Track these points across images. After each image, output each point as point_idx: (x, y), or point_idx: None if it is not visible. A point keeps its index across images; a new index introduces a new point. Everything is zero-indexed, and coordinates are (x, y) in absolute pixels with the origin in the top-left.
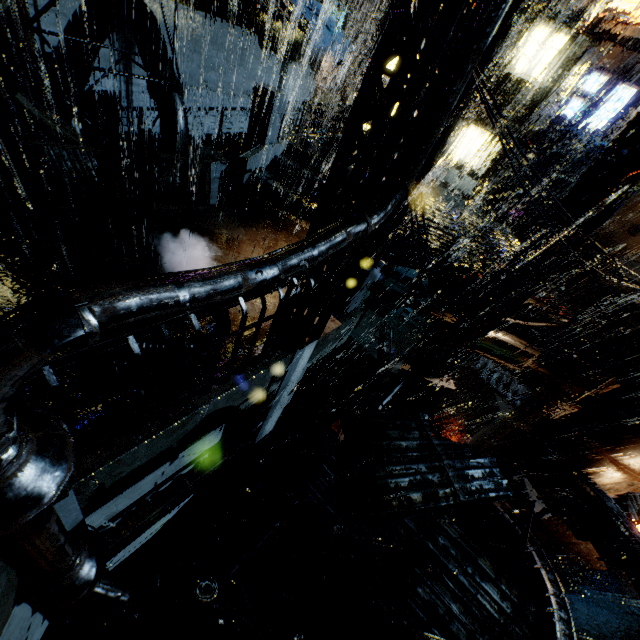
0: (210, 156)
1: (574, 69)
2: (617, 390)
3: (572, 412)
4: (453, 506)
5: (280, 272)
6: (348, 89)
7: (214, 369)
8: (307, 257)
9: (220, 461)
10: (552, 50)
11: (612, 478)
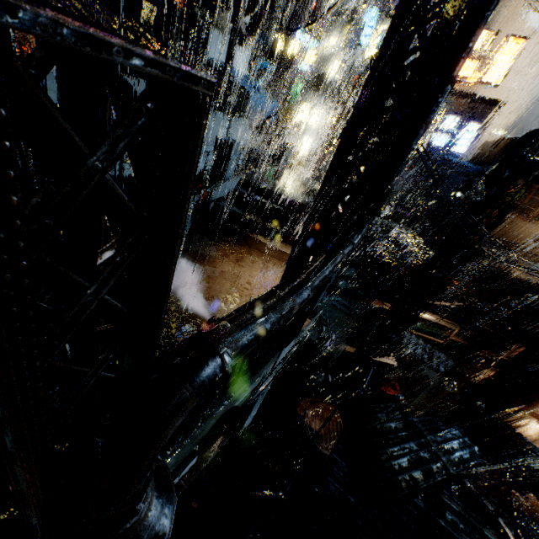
0: None
1: (437, 114)
2: (523, 352)
3: (491, 374)
4: (447, 479)
5: (310, 293)
6: (271, 133)
7: (230, 375)
8: (323, 278)
9: (210, 458)
10: None
11: (535, 430)
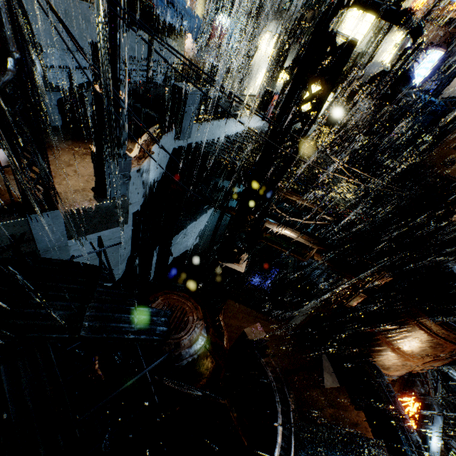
0: (38, 86)
1: (387, 37)
2: (390, 282)
3: (360, 300)
4: (68, 339)
5: None
6: (233, 65)
7: None
8: None
9: None
10: (366, 23)
11: (388, 358)
